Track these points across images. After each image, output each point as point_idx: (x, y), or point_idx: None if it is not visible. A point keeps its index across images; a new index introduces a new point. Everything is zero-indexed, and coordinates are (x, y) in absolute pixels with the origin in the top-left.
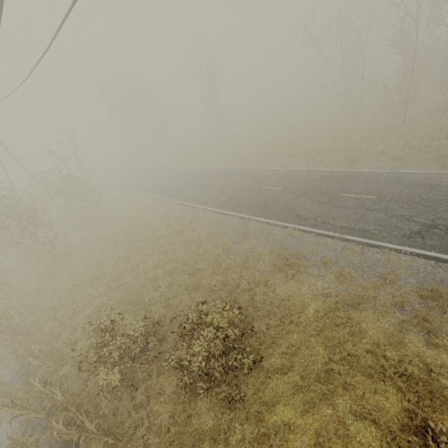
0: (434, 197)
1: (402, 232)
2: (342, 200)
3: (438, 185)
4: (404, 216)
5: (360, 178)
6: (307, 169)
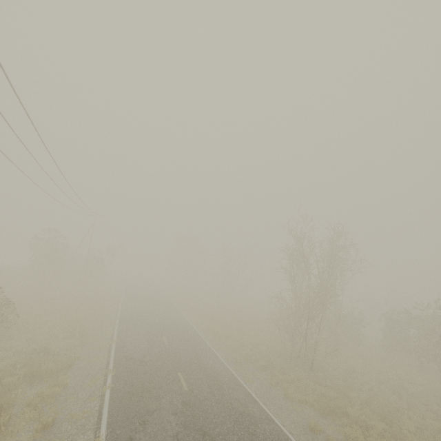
0: (180, 359)
1: (129, 355)
2: (156, 336)
3: (200, 359)
4: (149, 353)
5: (190, 339)
6: (193, 325)
